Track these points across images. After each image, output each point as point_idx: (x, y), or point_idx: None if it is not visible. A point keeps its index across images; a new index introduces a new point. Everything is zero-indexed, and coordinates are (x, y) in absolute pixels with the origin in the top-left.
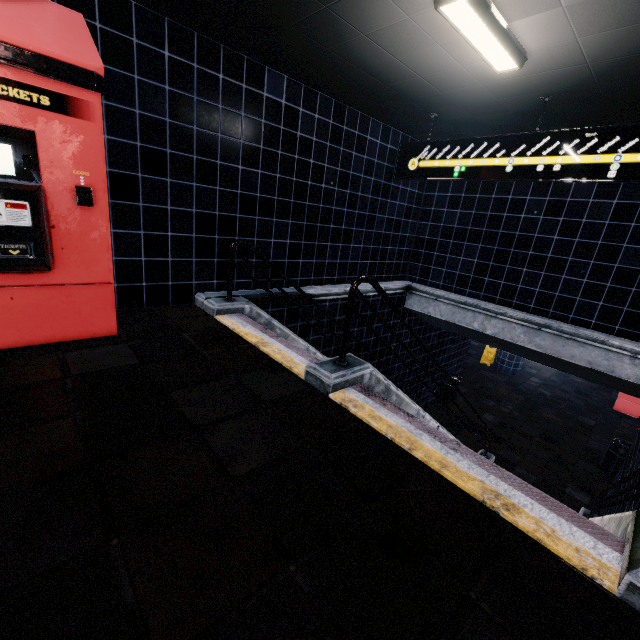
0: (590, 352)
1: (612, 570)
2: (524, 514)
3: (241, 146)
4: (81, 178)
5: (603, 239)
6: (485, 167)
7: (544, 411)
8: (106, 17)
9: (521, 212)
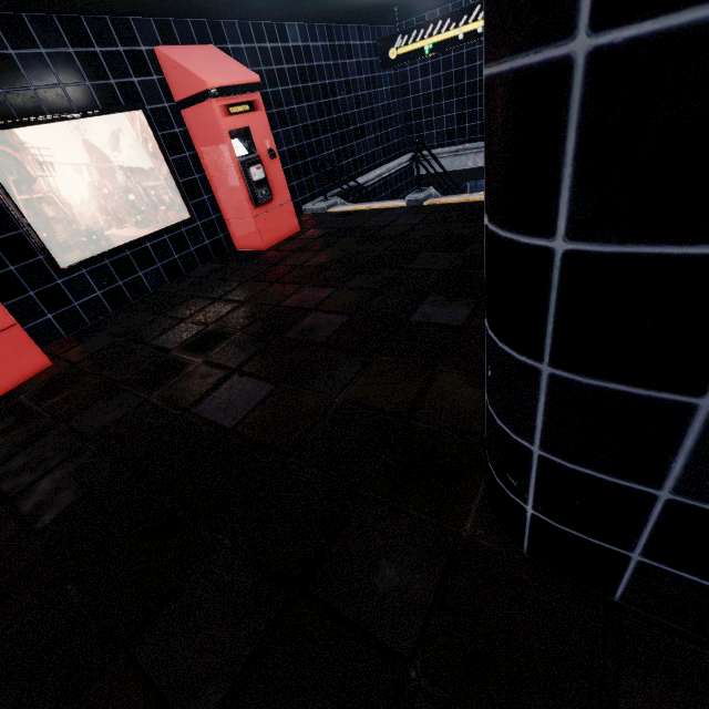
0: None
1: None
2: None
3: (291, 91)
4: (267, 144)
5: None
6: (445, 40)
7: None
8: (215, 39)
9: (476, 61)
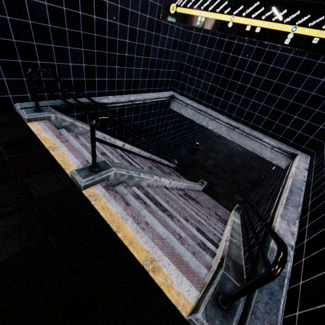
0: (254, 144)
1: (190, 305)
2: (161, 273)
3: None
4: None
5: (278, 80)
6: (216, 20)
7: (236, 159)
8: None
9: (239, 54)
